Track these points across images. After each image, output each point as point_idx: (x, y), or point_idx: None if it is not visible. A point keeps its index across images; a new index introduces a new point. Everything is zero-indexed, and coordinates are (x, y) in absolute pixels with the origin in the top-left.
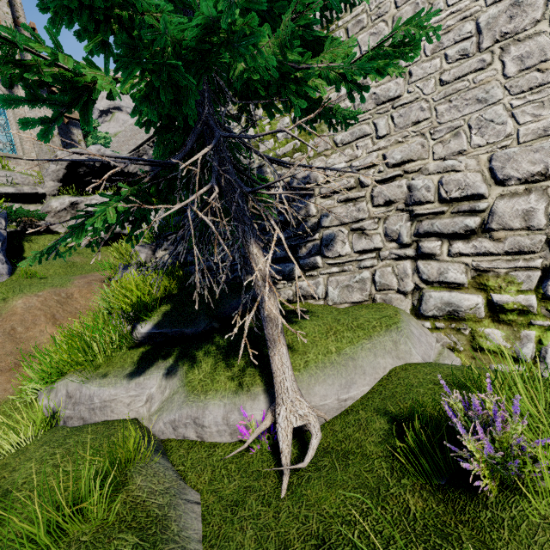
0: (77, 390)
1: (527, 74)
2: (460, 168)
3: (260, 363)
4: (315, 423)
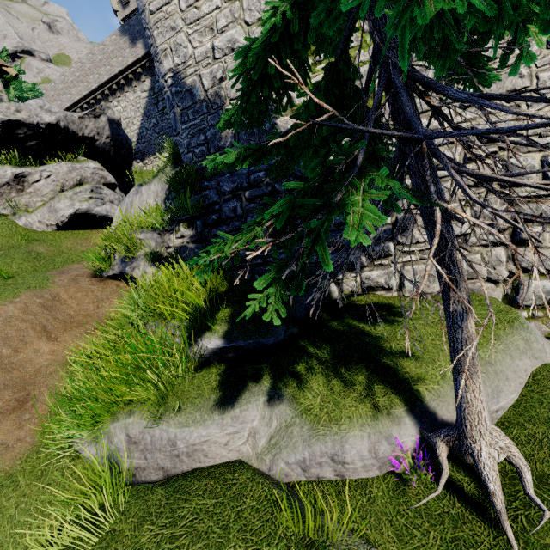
0: (146, 434)
1: None
2: None
3: (386, 377)
4: (519, 454)
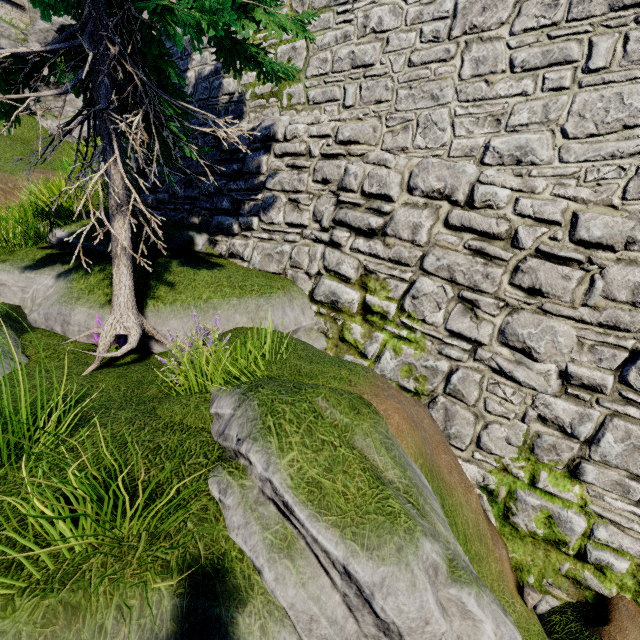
0: None
1: (477, 82)
2: (390, 164)
3: (139, 290)
4: (134, 335)
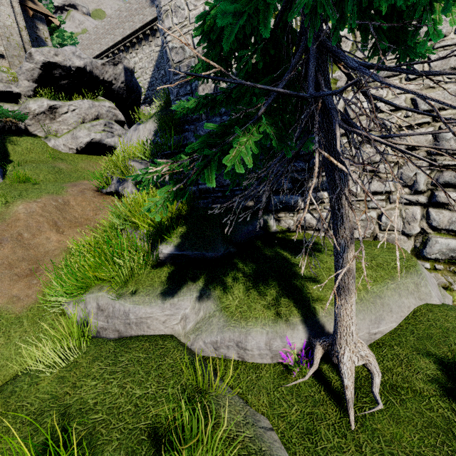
0: (110, 305)
1: None
2: None
3: (292, 294)
4: (375, 363)
